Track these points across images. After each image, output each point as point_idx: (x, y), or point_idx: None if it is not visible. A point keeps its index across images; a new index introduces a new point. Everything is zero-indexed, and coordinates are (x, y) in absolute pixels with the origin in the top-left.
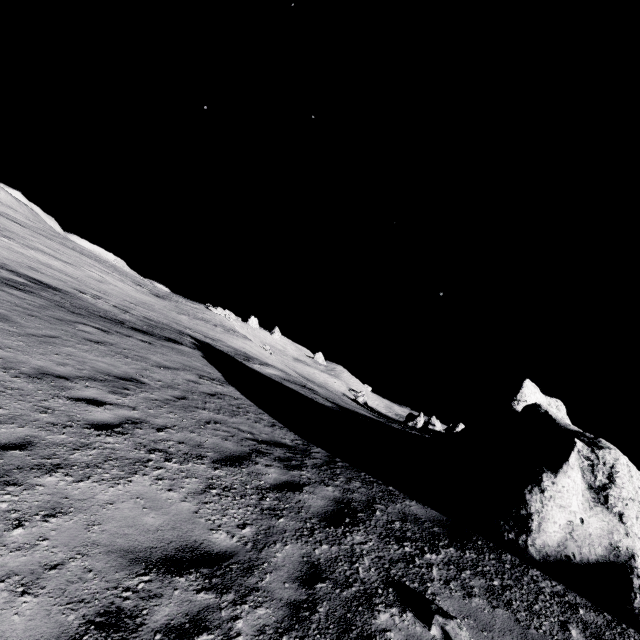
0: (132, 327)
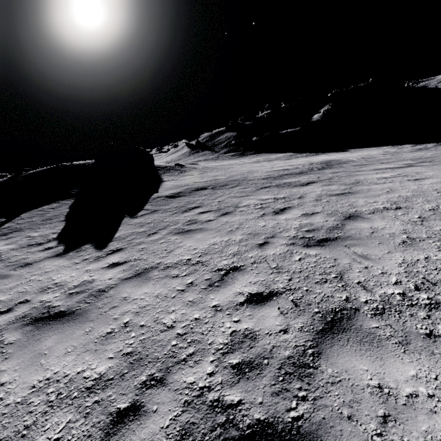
0: (206, 189)
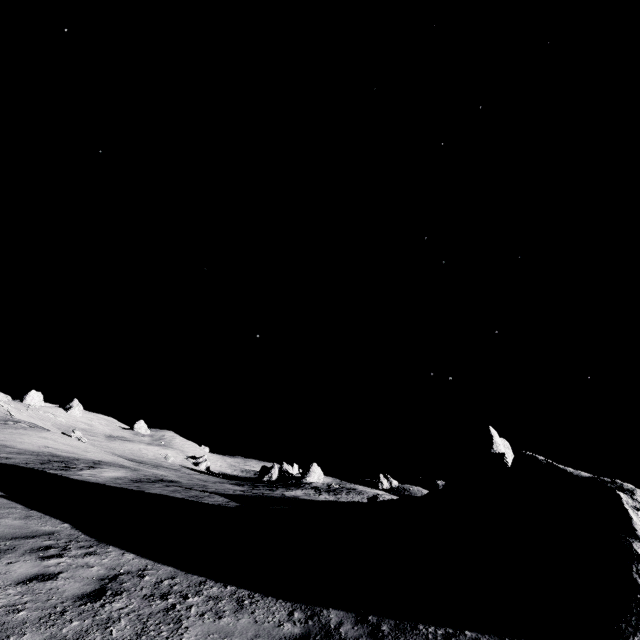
0: None
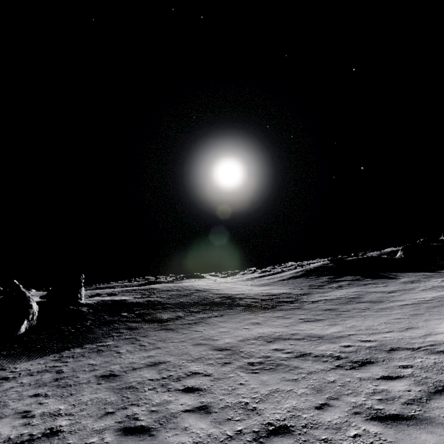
0: None
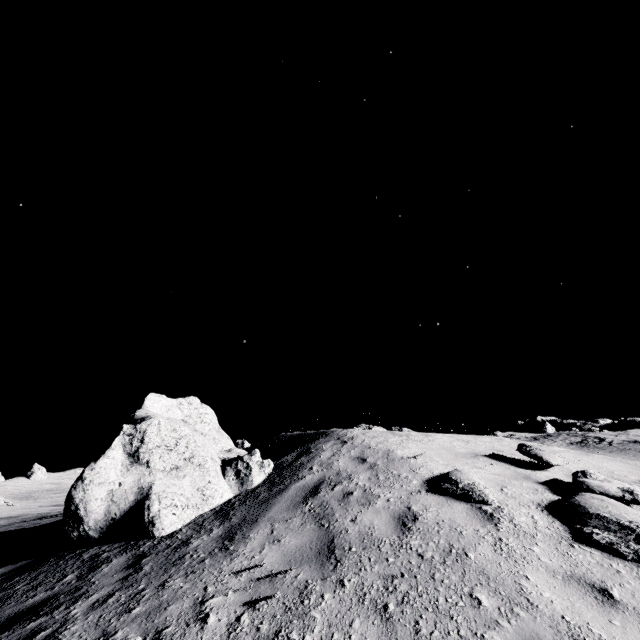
0: None
